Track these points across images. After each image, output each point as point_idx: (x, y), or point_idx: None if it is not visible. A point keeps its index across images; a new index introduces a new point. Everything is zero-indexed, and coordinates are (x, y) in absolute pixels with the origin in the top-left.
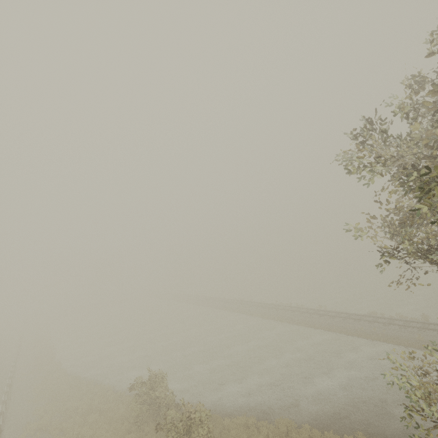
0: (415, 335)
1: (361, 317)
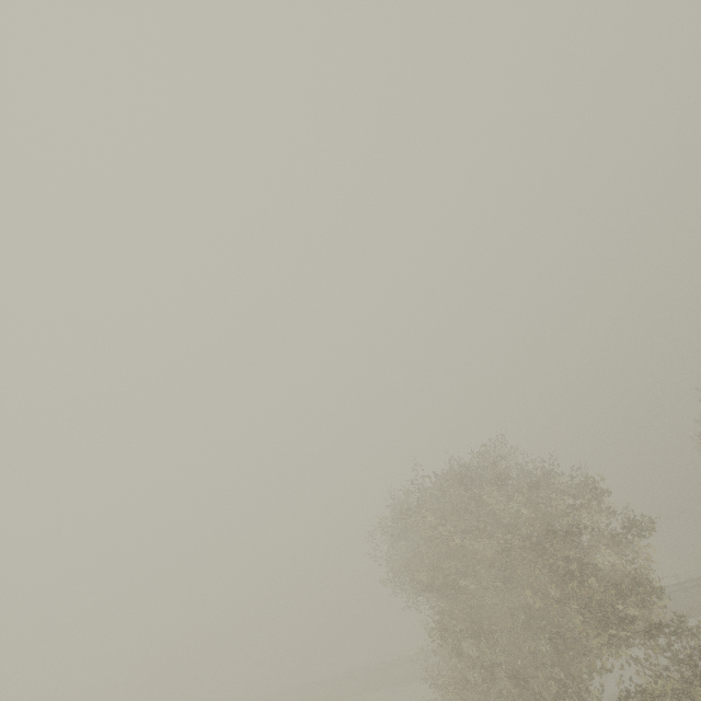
0: None
1: None
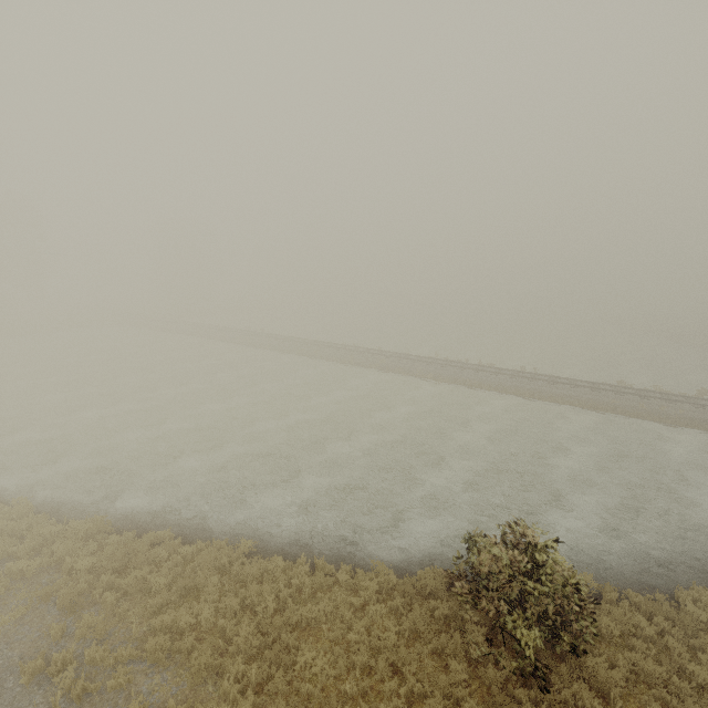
0: None
1: (616, 388)
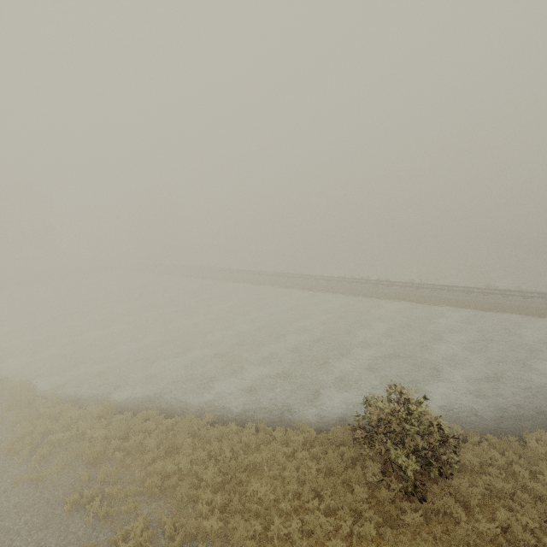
0: None
1: (484, 290)
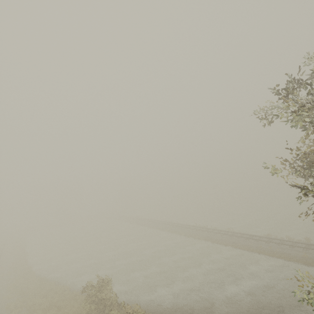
0: (301, 253)
1: (260, 238)
